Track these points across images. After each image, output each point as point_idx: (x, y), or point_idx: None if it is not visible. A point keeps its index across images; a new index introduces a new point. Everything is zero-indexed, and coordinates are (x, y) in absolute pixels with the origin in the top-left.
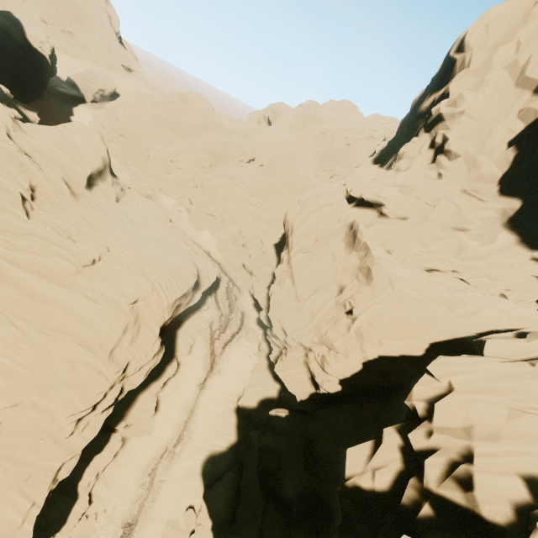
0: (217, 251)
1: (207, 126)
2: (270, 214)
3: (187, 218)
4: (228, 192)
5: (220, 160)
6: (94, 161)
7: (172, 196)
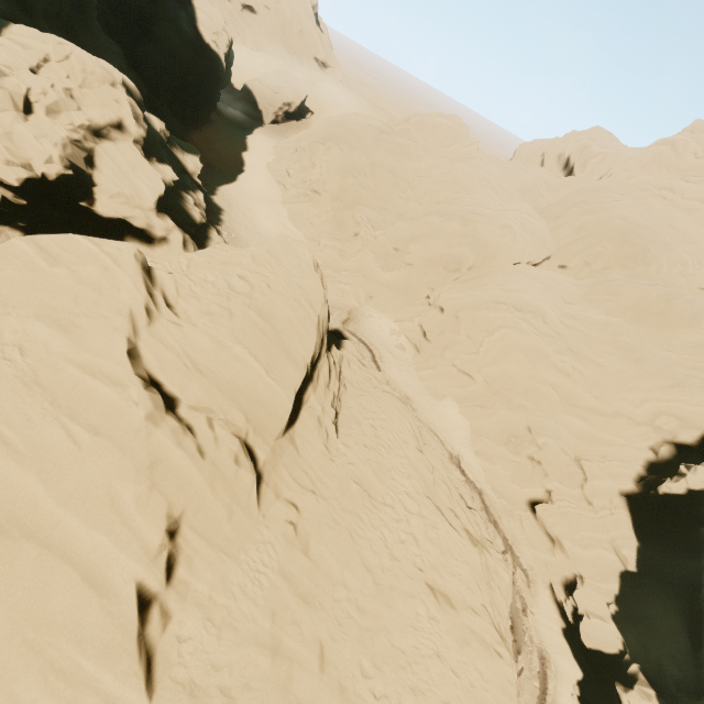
0: (472, 456)
1: (467, 184)
2: (596, 398)
3: (412, 364)
4: (515, 341)
5: (492, 258)
6: (307, 349)
7: (389, 313)
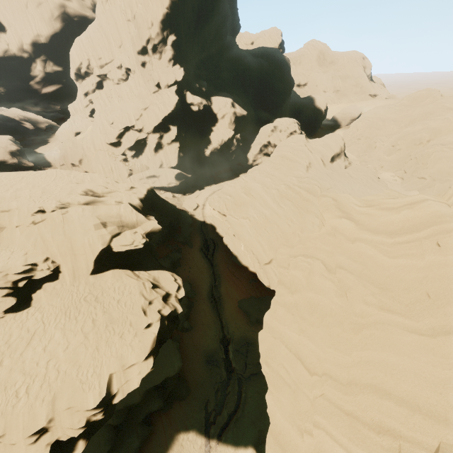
0: None
1: (430, 111)
2: None
3: (399, 184)
4: (440, 156)
5: (439, 133)
6: (336, 149)
7: (390, 170)
